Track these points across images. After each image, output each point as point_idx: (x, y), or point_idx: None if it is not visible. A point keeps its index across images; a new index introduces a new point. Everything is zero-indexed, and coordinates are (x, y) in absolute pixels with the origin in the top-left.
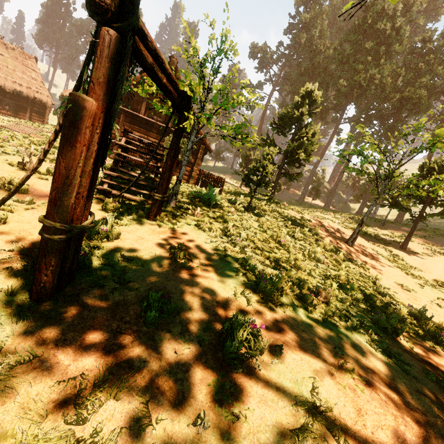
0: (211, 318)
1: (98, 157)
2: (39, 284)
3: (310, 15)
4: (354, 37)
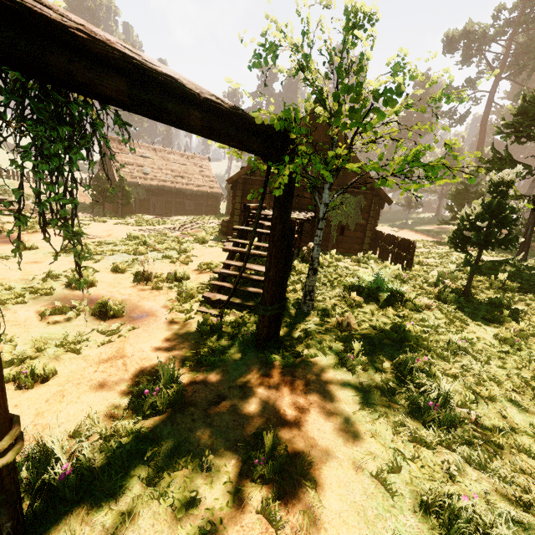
0: None
1: None
2: None
3: None
4: None
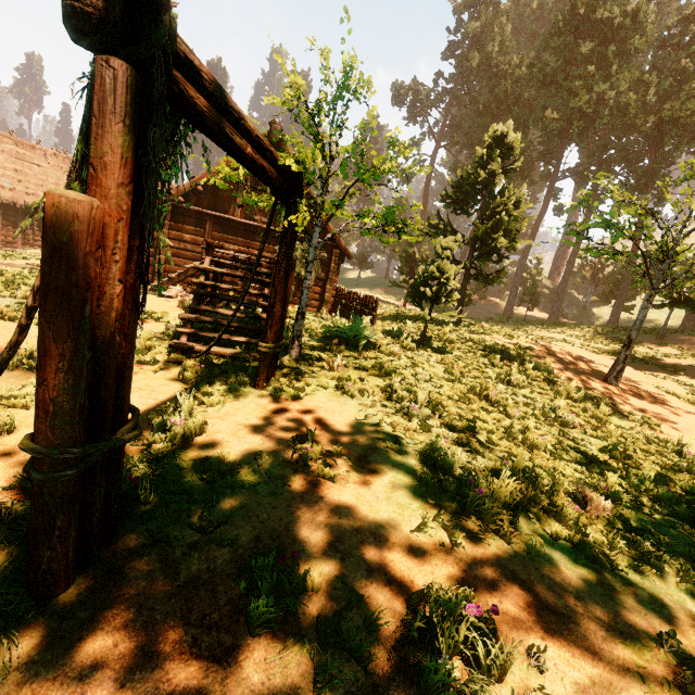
0: (382, 593)
1: (128, 306)
2: (39, 566)
3: (481, 23)
4: (559, 40)
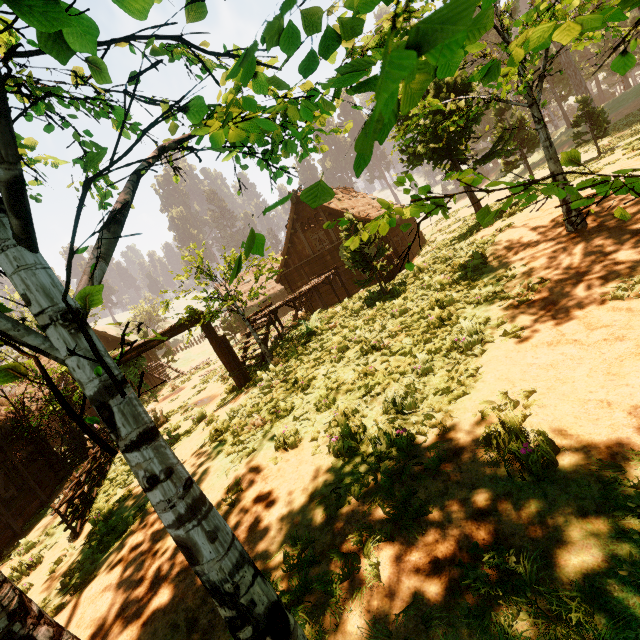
0: None
1: None
2: None
3: None
4: None
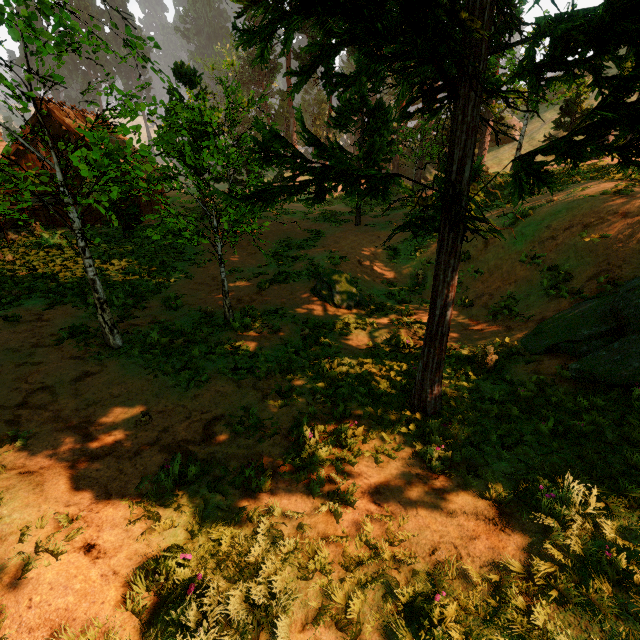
0: None
1: None
2: None
3: None
4: None
